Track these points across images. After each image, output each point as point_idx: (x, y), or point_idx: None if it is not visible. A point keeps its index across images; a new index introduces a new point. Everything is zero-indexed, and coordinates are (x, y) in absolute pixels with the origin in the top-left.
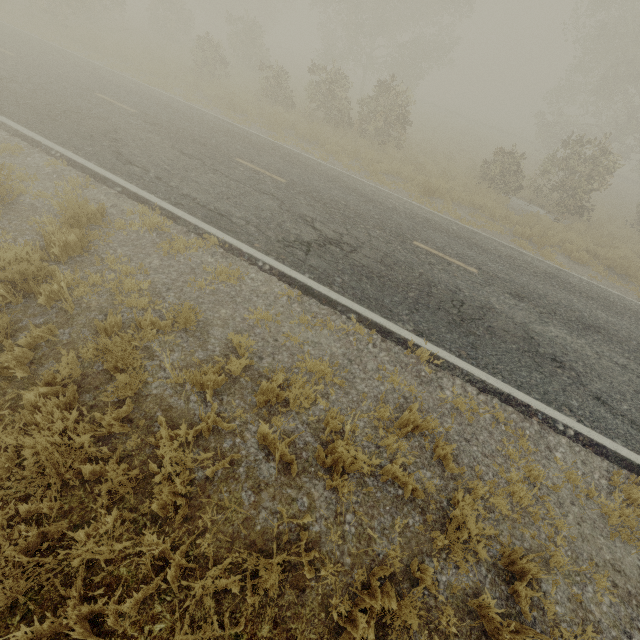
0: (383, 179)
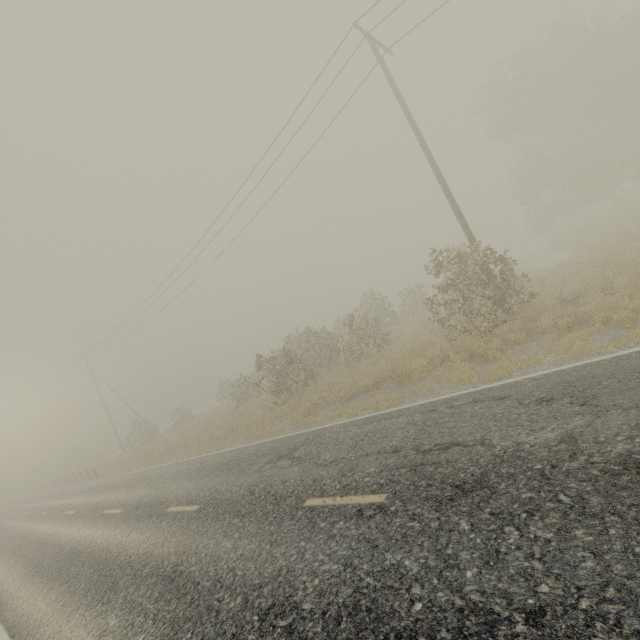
0: None
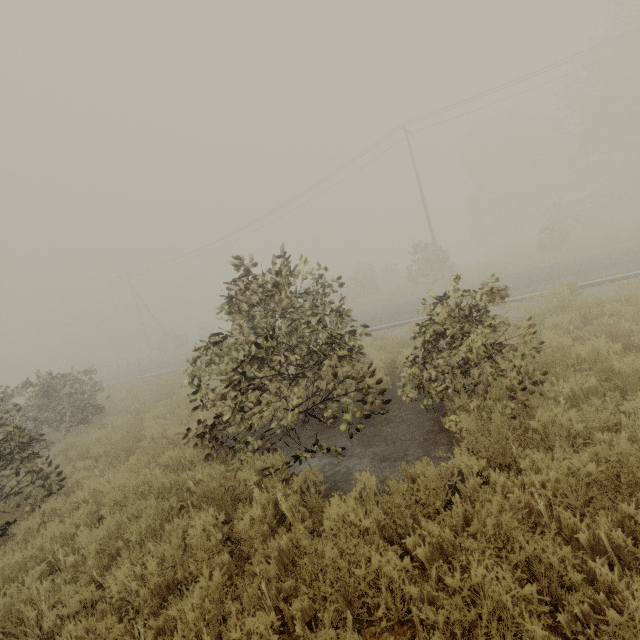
0: (636, 281)
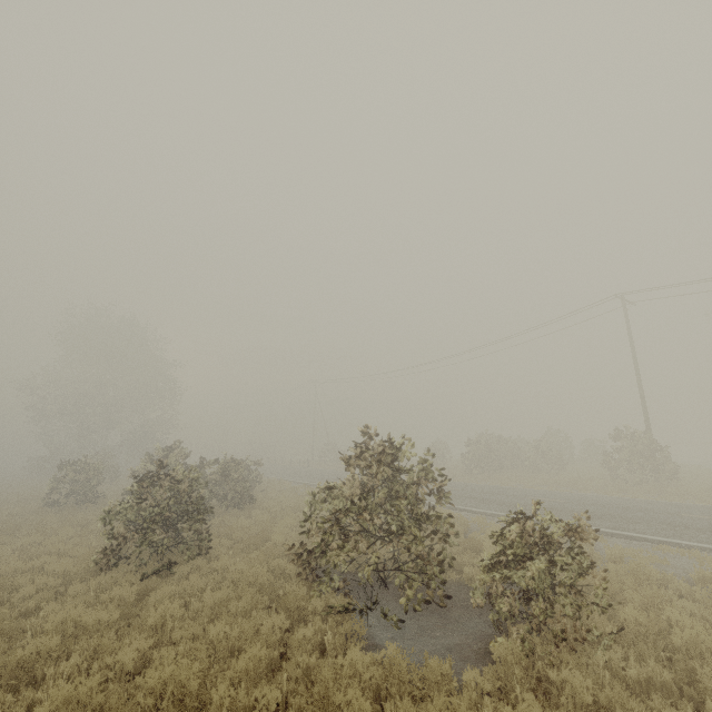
0: None
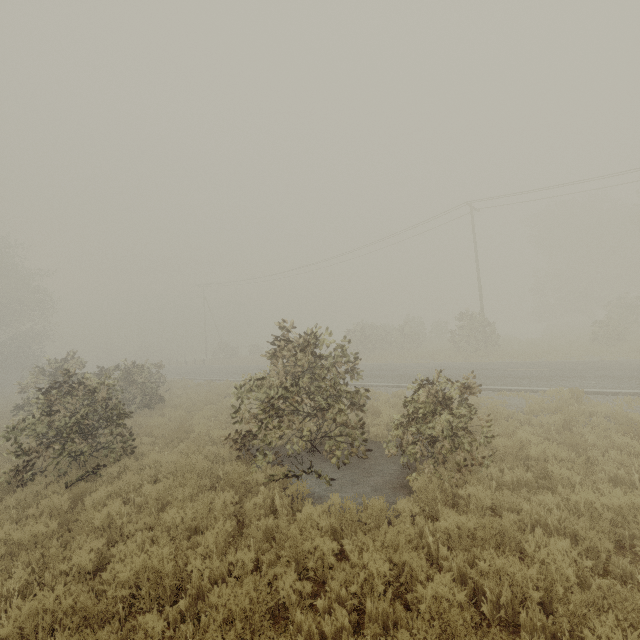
0: None
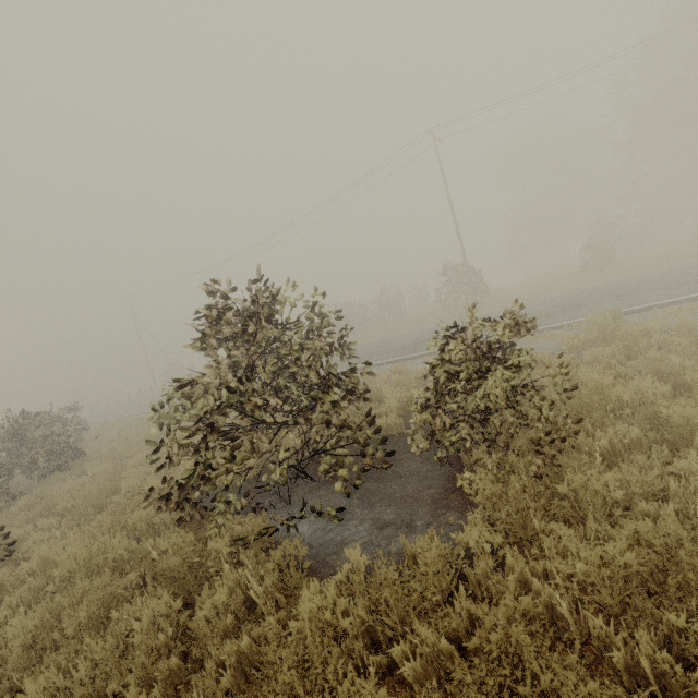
0: (688, 307)
